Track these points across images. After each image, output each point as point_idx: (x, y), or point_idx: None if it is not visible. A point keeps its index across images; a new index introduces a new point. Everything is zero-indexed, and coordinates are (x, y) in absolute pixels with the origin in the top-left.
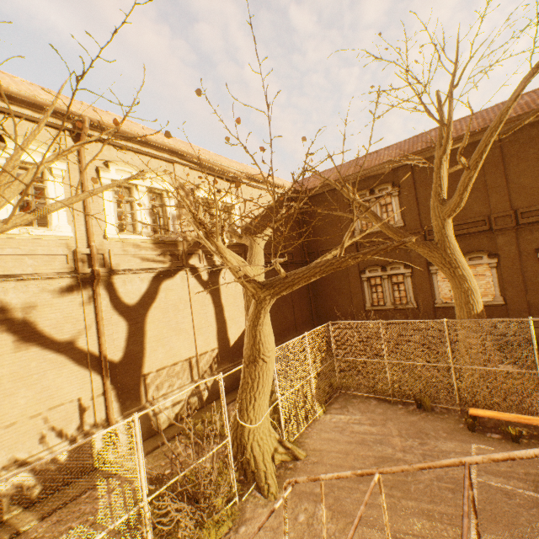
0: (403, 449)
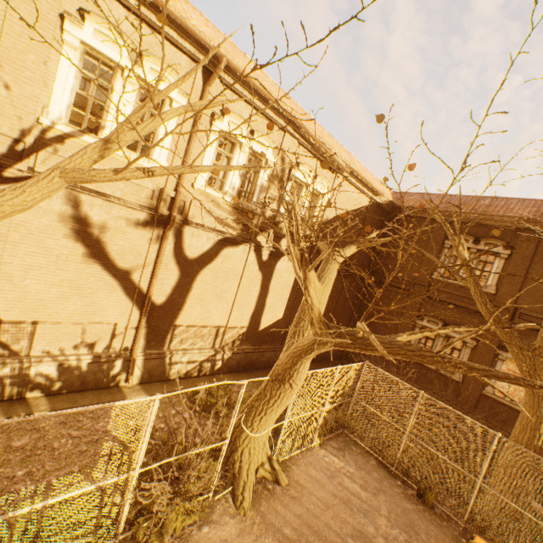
0: (386, 536)
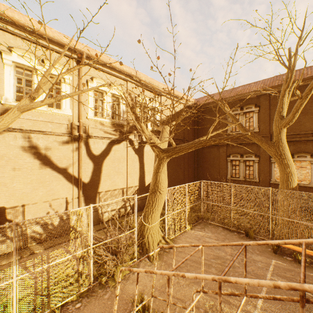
0: (231, 254)
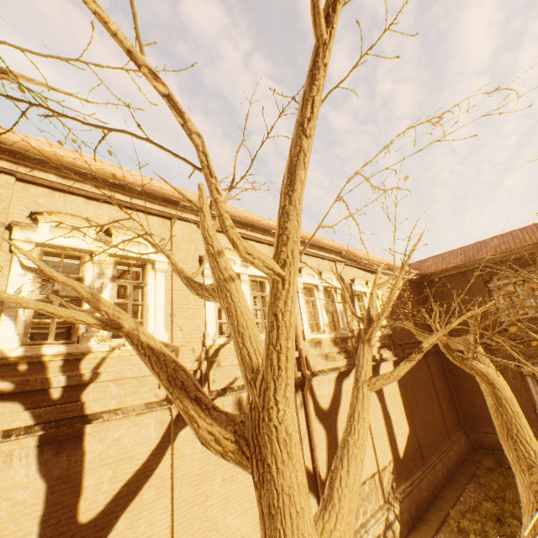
0: None
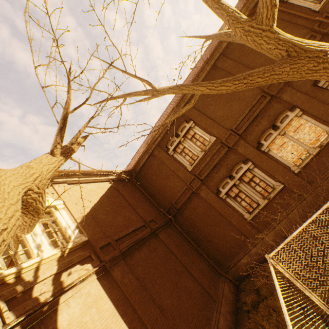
0: None
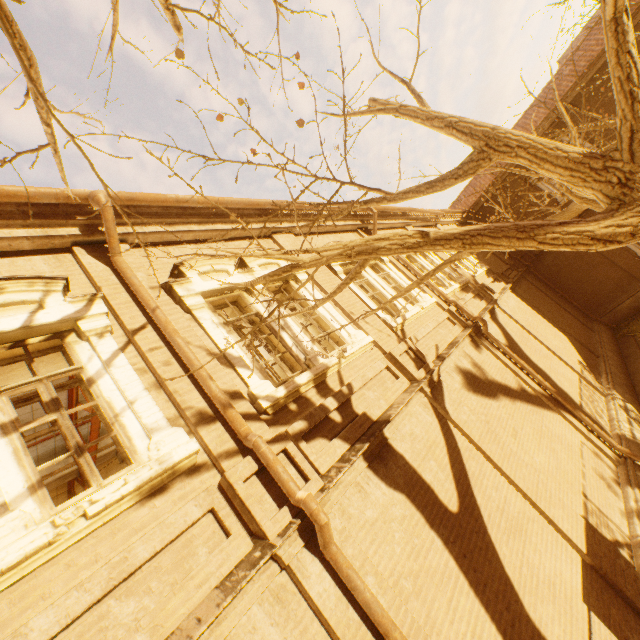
0: None
